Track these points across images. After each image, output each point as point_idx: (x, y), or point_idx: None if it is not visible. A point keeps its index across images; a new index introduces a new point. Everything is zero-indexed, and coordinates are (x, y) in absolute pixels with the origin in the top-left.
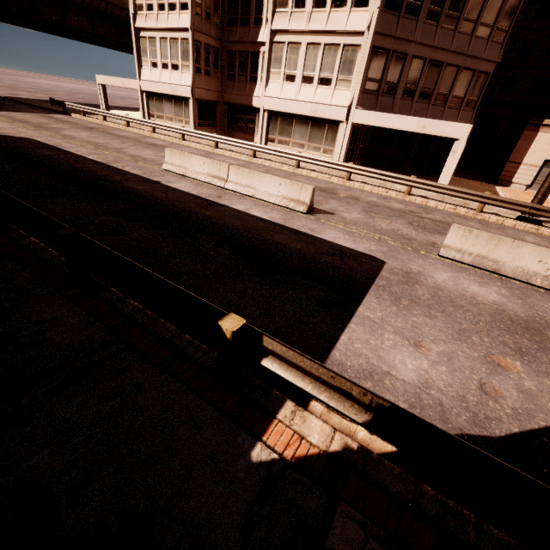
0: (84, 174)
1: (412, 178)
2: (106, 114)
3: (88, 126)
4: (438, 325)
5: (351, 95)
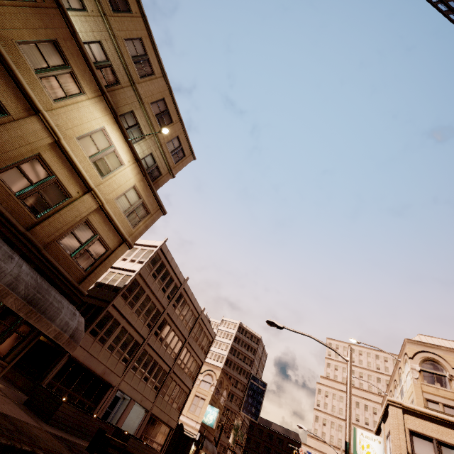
0: None
1: None
2: None
3: None
4: None
5: None
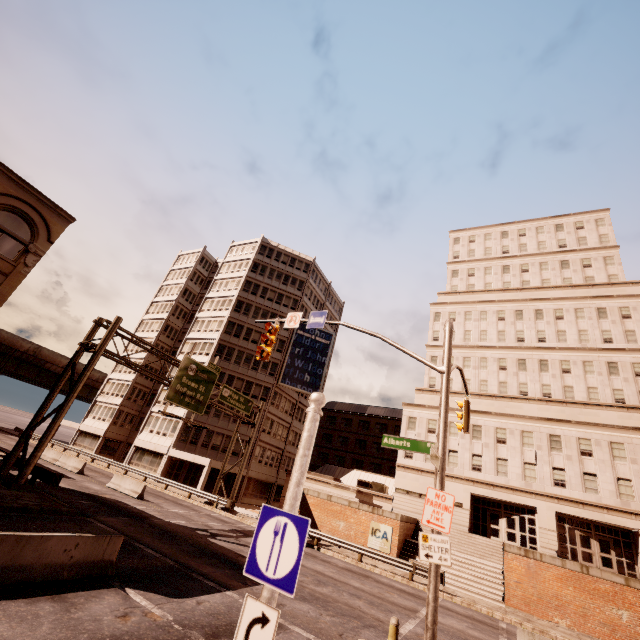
0: None
1: (168, 479)
2: None
3: None
4: None
5: (172, 442)
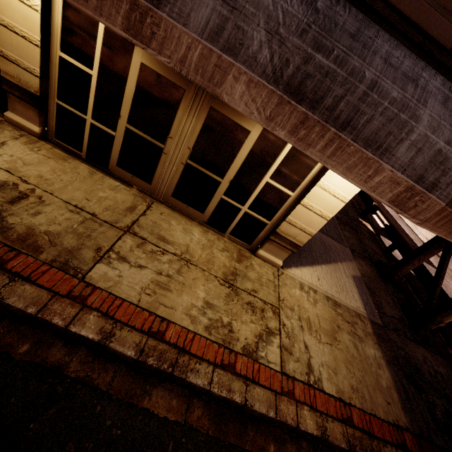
0: None
1: None
2: None
3: None
4: None
5: None
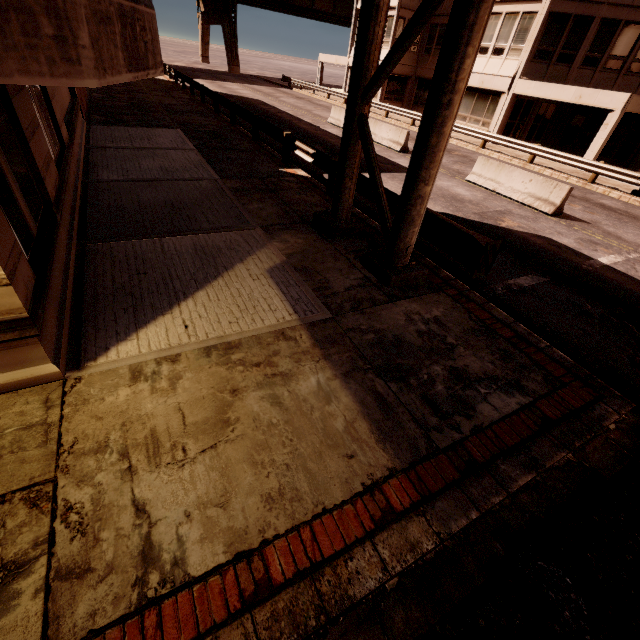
0: (278, 118)
1: (536, 146)
2: (316, 88)
3: (299, 97)
4: (400, 185)
5: (517, 65)
